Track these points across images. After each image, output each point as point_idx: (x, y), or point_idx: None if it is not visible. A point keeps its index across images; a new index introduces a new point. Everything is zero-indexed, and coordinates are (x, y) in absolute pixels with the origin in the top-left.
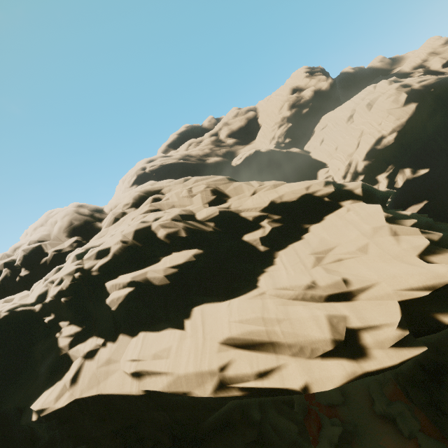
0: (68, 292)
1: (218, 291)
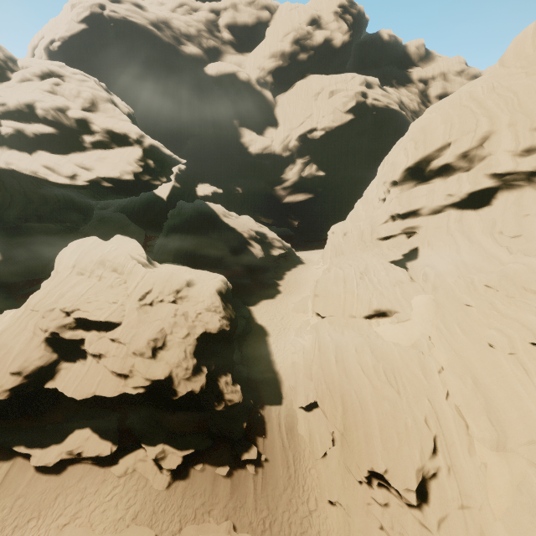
0: None
1: (54, 150)
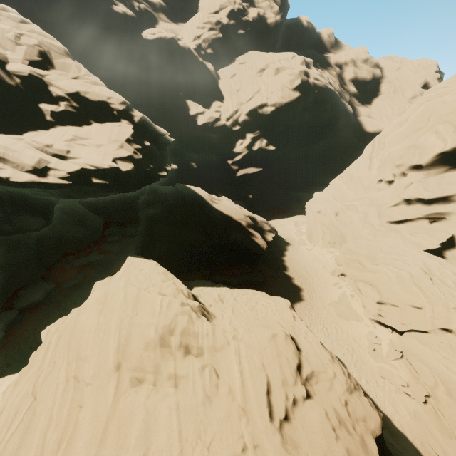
0: None
1: None
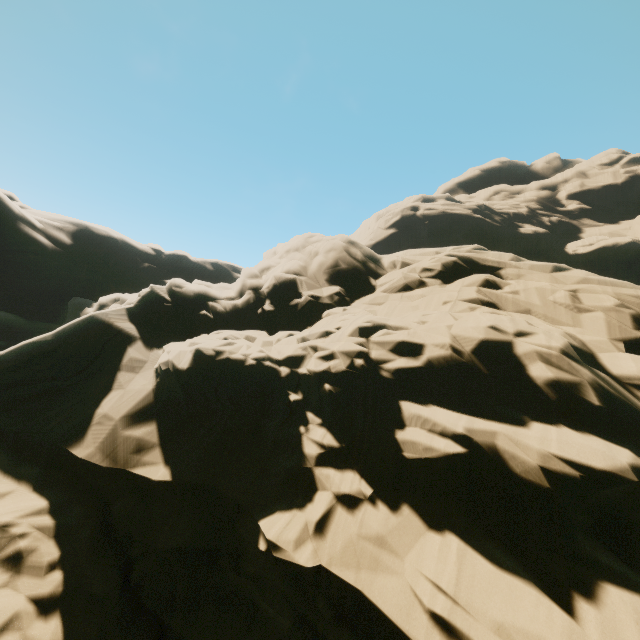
0: (335, 379)
1: None
